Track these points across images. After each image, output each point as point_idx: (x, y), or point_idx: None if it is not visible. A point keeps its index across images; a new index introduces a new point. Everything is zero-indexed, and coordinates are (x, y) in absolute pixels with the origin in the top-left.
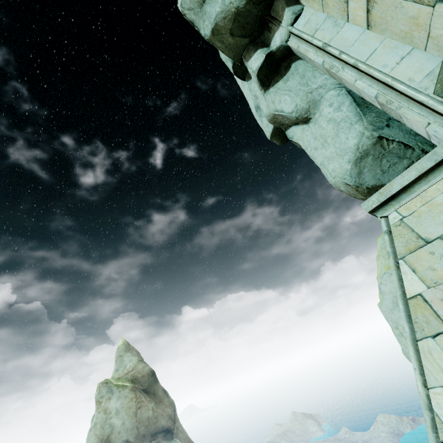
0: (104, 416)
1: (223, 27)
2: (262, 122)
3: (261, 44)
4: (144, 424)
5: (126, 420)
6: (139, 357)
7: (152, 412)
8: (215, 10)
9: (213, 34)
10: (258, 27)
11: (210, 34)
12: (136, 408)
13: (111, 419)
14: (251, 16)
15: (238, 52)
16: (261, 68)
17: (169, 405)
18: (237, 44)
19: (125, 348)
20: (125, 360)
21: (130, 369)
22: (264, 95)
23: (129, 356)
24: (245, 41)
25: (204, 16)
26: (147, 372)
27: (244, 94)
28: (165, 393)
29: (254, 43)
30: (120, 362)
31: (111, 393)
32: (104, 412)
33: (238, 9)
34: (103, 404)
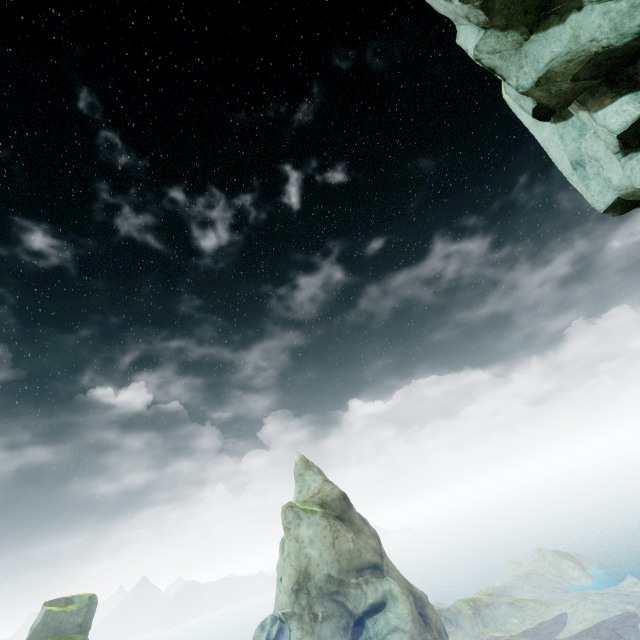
0: (296, 545)
1: (560, 73)
2: (588, 188)
3: (628, 84)
4: (345, 557)
5: (323, 551)
6: (322, 475)
7: (353, 544)
8: (551, 52)
9: (536, 85)
10: (628, 58)
11: (531, 86)
12: (332, 538)
13: (305, 548)
14: (622, 49)
15: (569, 97)
16: (633, 126)
17: (372, 537)
18: (574, 88)
19: (304, 465)
20: (307, 479)
21: (316, 491)
22: (621, 160)
23: (310, 474)
24: (592, 83)
25: (522, 60)
26: (337, 495)
27: (536, 137)
28: (364, 521)
29: (608, 81)
30: (301, 482)
31: (299, 519)
32: (295, 541)
33: (608, 48)
34: (292, 531)
